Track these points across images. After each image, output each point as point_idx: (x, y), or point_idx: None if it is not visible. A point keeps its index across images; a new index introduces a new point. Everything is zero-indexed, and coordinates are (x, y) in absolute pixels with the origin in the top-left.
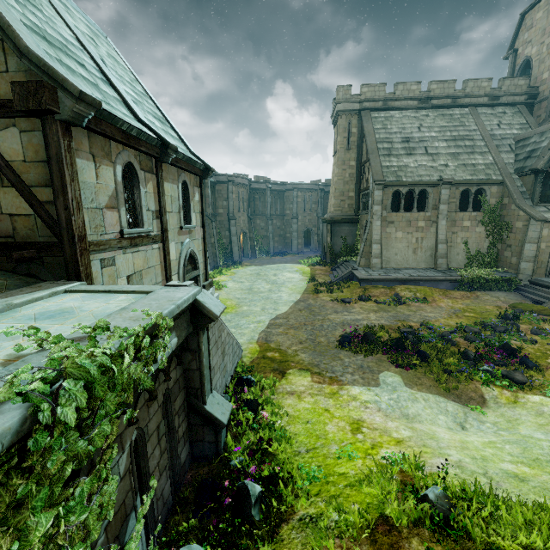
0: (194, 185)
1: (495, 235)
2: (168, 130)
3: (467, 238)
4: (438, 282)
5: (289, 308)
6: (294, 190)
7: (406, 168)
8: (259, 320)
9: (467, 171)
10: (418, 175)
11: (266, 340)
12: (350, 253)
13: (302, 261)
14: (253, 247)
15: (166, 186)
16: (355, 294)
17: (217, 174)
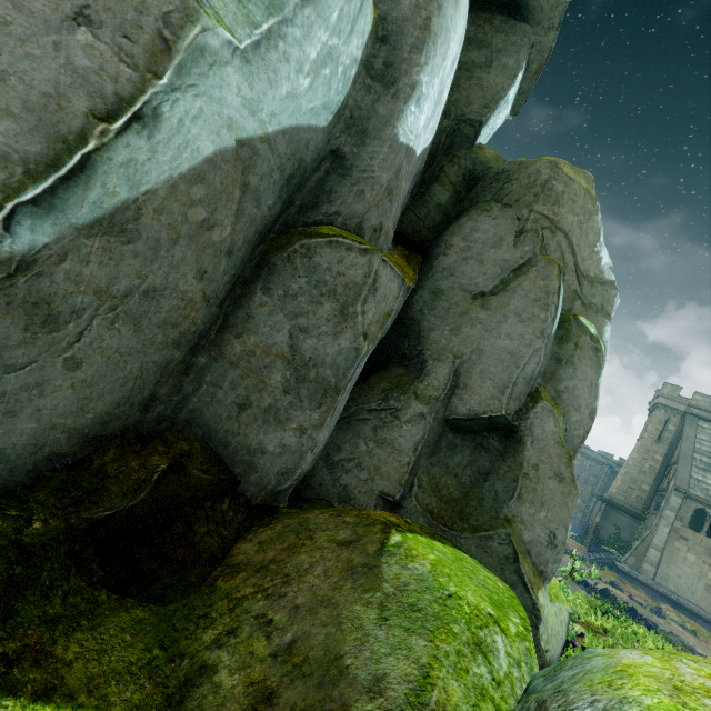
0: None
1: None
2: None
3: None
4: None
5: None
6: None
7: None
8: None
9: None
10: None
11: None
12: (619, 548)
13: None
14: None
15: None
16: (607, 578)
17: None
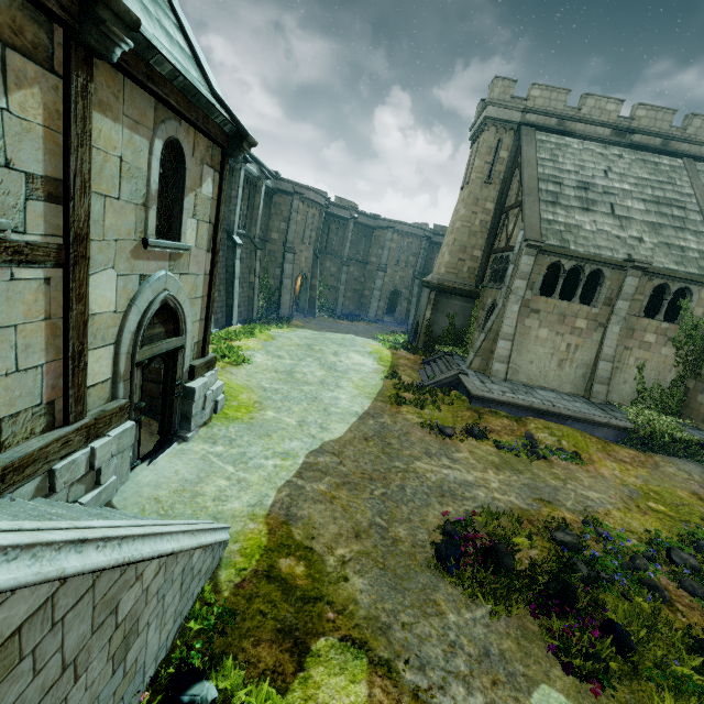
0: (205, 160)
1: (688, 365)
2: (164, 20)
3: (646, 361)
4: (596, 425)
5: (347, 428)
6: (389, 229)
7: (577, 230)
8: (286, 451)
9: (672, 256)
10: (596, 246)
11: (288, 514)
12: (455, 341)
13: (381, 337)
14: (314, 299)
15: (105, 129)
16: (460, 419)
17: (280, 177)
